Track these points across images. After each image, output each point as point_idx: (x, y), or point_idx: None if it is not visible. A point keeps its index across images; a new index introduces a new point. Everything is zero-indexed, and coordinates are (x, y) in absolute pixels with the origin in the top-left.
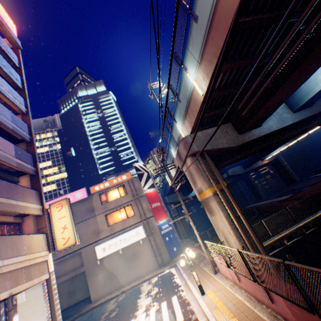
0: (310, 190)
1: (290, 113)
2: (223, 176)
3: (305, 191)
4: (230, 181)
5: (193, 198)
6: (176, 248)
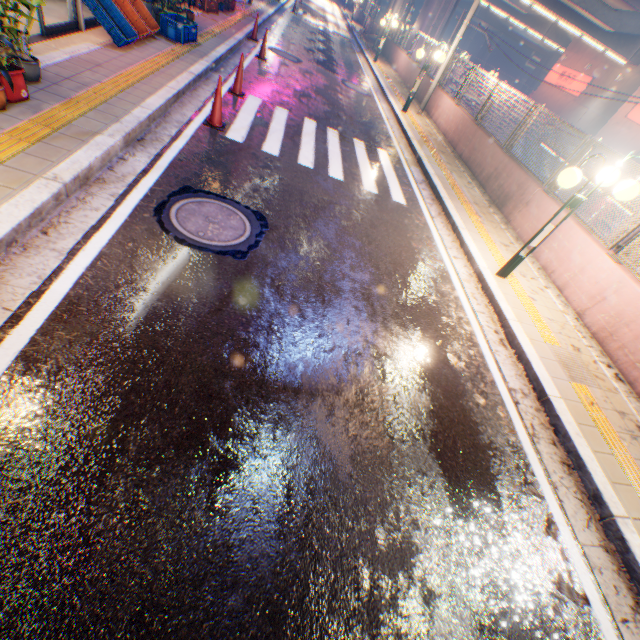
0: None
1: None
2: None
3: None
4: None
5: None
6: (345, 1)
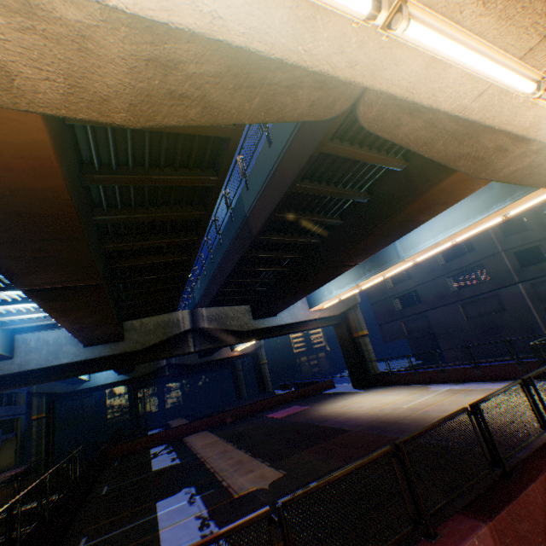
0: (163, 436)
1: (80, 345)
2: (160, 363)
3: (154, 436)
4: (173, 372)
5: (94, 390)
6: None
